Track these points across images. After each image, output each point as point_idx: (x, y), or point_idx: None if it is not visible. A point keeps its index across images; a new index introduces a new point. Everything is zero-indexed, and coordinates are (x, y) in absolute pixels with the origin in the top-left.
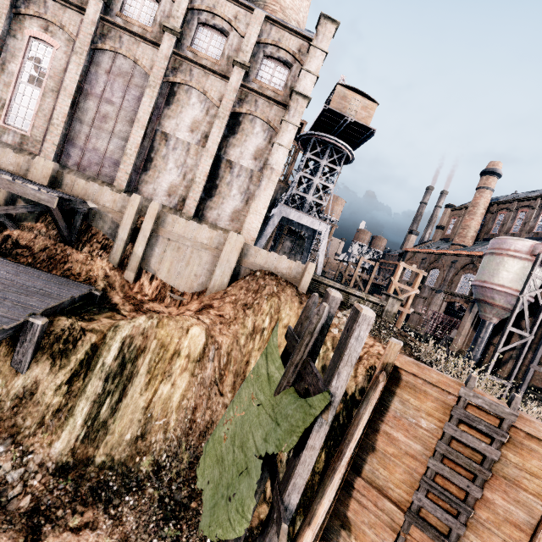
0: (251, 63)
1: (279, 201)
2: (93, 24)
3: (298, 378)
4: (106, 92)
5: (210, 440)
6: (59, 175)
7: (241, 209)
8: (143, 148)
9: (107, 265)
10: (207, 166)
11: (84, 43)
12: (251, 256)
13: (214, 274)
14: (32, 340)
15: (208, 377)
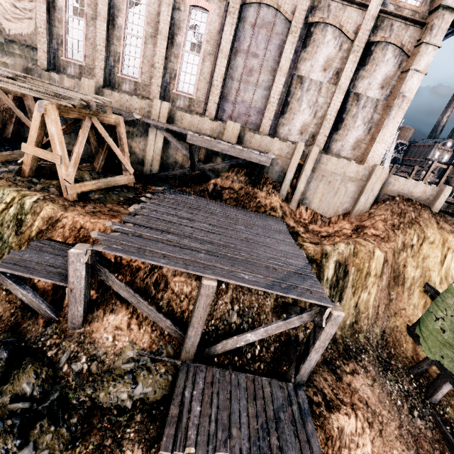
0: None
1: None
2: None
3: None
4: (251, 46)
5: (424, 330)
6: (241, 133)
7: (363, 138)
8: (281, 94)
9: (278, 200)
10: (338, 102)
11: (236, 1)
12: (390, 184)
13: (359, 201)
14: None
15: (385, 283)
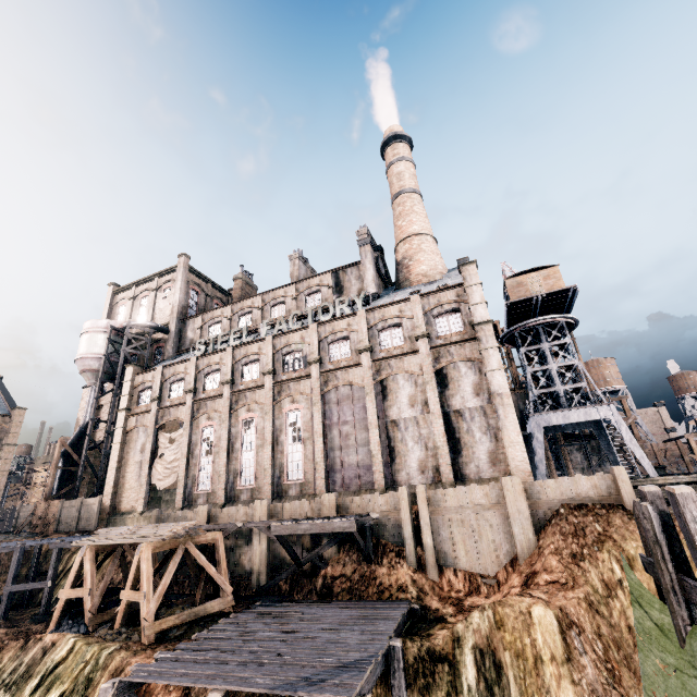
0: (428, 329)
1: (527, 412)
2: (318, 380)
3: (692, 611)
4: (341, 417)
5: None
6: (340, 502)
7: (495, 448)
8: (383, 443)
9: (409, 571)
10: (440, 427)
11: (317, 395)
12: (539, 493)
13: (514, 534)
14: (400, 668)
15: (593, 674)
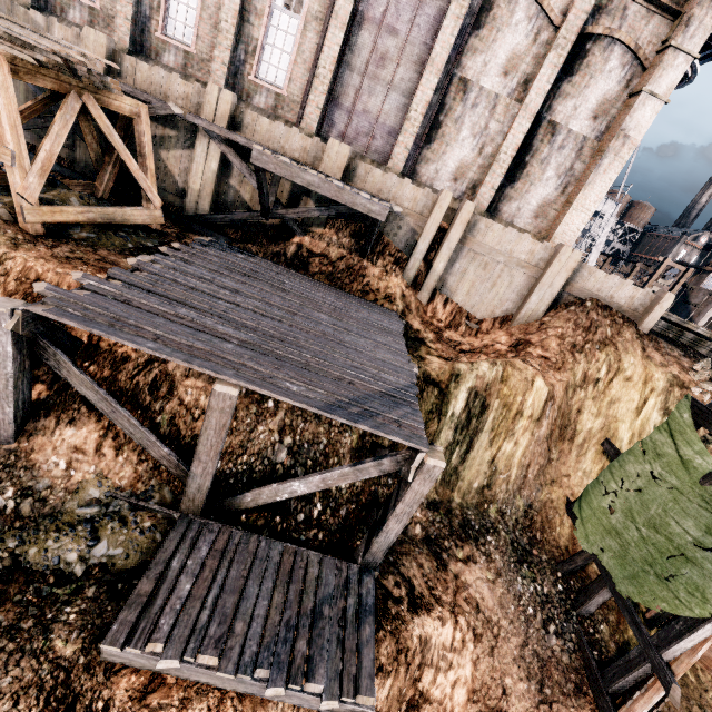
0: None
1: None
2: None
3: None
4: (388, 14)
5: (585, 507)
6: (351, 164)
7: (553, 201)
8: (430, 107)
9: (401, 284)
10: (521, 134)
11: None
12: (580, 278)
13: (528, 302)
14: None
15: (544, 432)
